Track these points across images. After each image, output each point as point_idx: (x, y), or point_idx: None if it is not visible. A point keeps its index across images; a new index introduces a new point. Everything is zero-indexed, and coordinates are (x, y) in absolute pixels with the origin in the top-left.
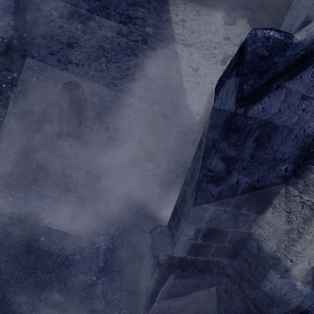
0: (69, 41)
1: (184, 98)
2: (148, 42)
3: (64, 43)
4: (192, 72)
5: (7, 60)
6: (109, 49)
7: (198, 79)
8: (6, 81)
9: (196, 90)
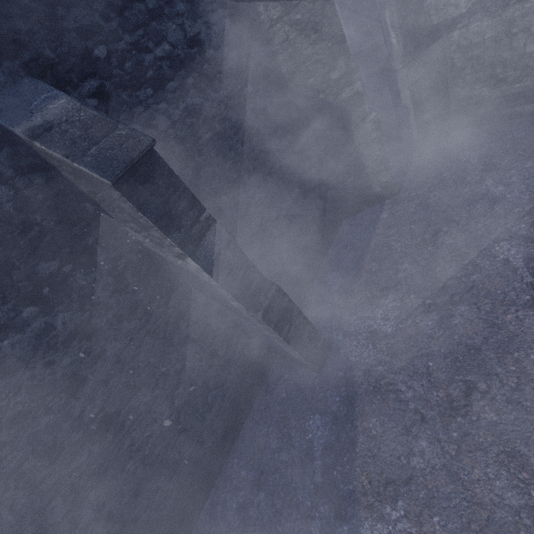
0: None
1: None
2: None
3: None
4: None
5: None
6: None
7: None
8: None
9: None
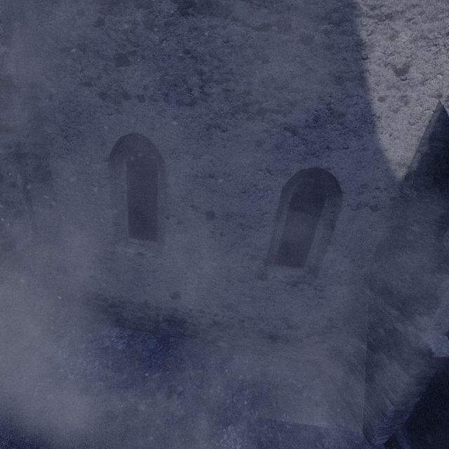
0: (120, 52)
1: (373, 136)
2: (293, 25)
3: (110, 57)
4: (393, 78)
5: (1, 109)
6: (205, 55)
7: (407, 90)
8: (5, 152)
9: (400, 114)
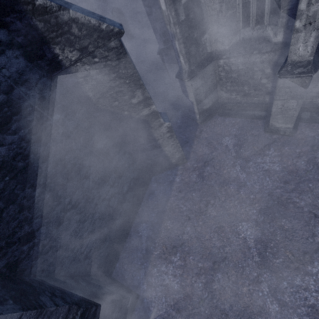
0: None
1: None
2: None
3: None
4: None
5: None
6: None
7: None
8: None
9: None
